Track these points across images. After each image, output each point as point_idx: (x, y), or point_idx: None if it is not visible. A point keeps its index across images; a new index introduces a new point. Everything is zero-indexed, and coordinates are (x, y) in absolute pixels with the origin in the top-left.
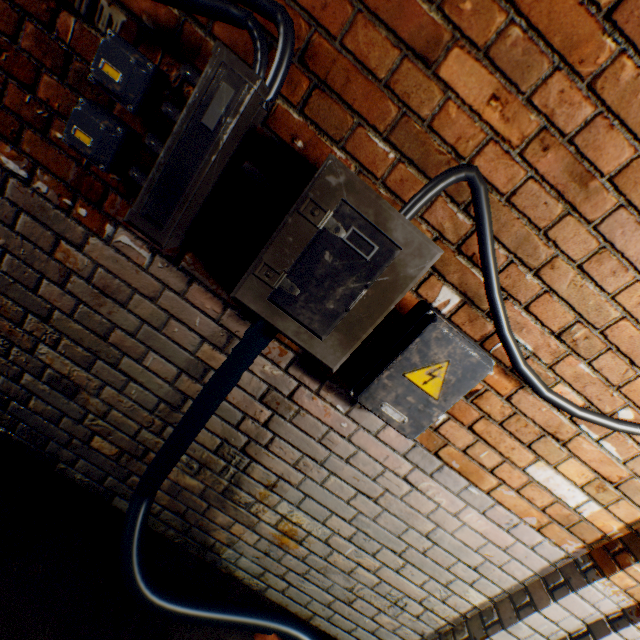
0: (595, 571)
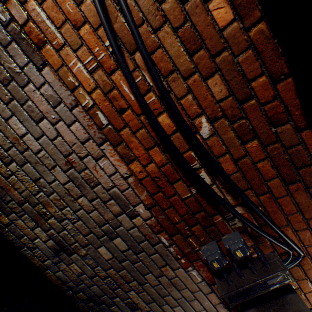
0: None
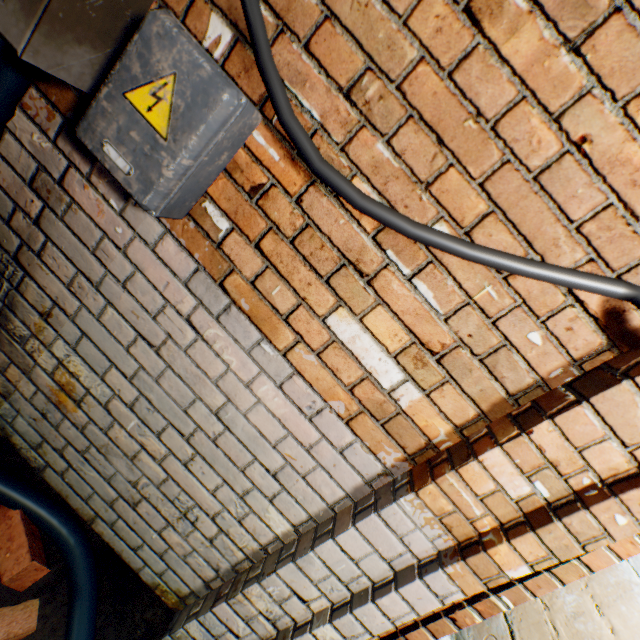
0: (407, 487)
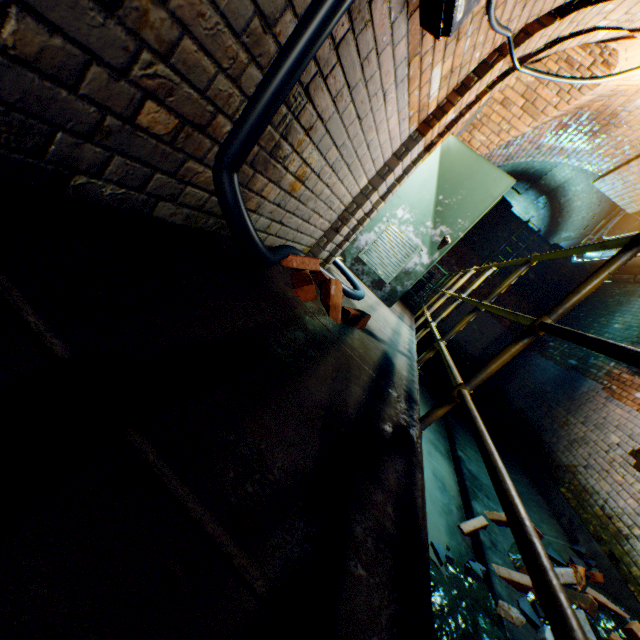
0: (420, 137)
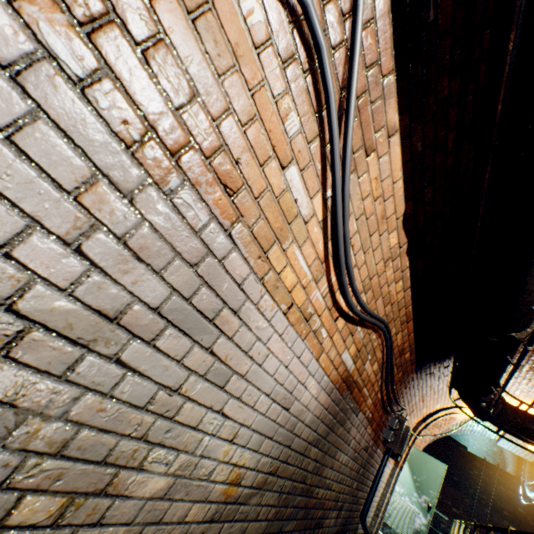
0: (396, 466)
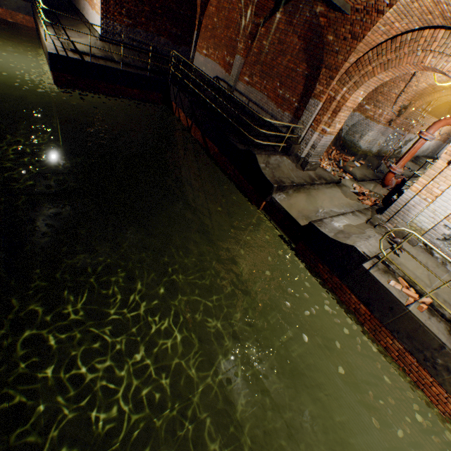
0: None
